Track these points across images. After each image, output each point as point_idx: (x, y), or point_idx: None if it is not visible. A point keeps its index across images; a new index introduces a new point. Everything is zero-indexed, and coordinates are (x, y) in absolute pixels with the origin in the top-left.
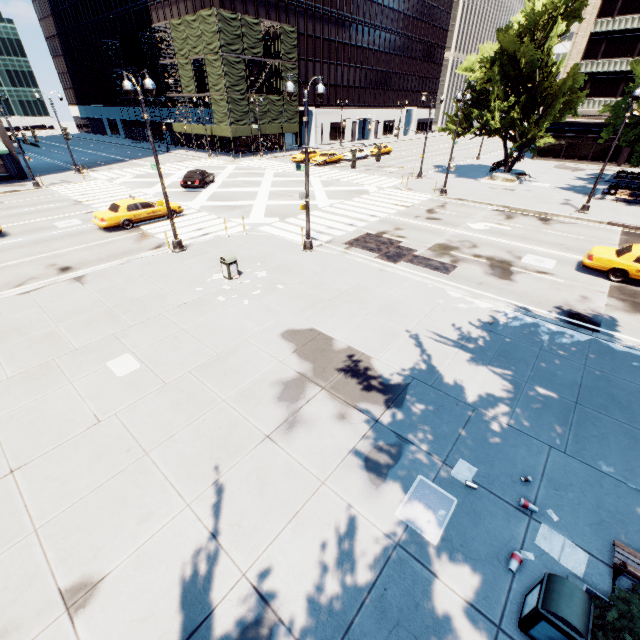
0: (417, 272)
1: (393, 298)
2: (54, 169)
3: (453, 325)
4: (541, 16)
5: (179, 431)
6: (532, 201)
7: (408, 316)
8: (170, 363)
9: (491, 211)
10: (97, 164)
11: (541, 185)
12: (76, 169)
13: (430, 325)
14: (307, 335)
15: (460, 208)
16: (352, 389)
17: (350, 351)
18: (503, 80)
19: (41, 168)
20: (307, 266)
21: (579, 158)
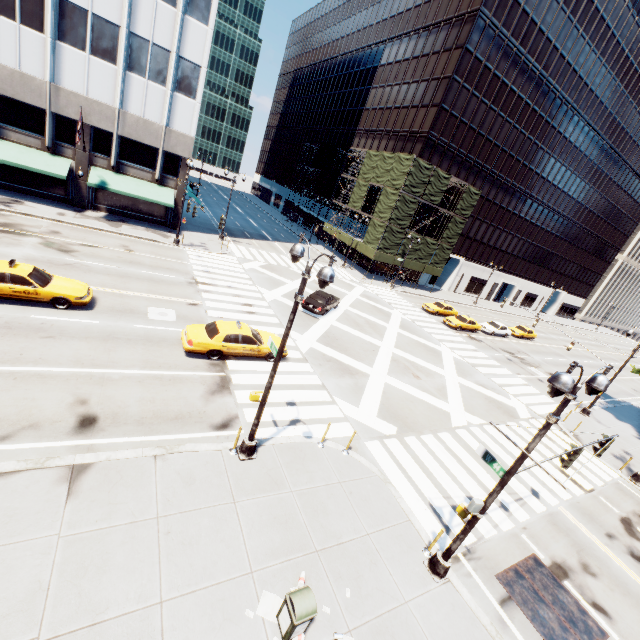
0: None
1: None
2: (205, 226)
3: None
4: None
5: None
6: None
7: None
8: None
9: None
10: (243, 234)
11: None
12: (221, 236)
13: None
14: None
15: None
16: None
17: None
18: None
19: (196, 221)
20: None
21: None
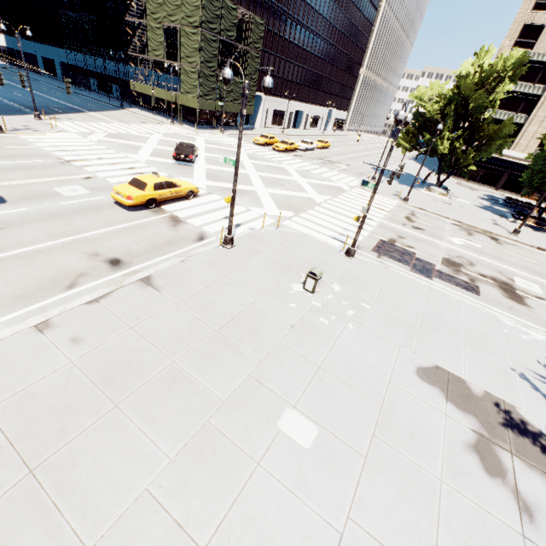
0: (456, 291)
1: (468, 325)
2: (5, 108)
3: (538, 362)
4: (493, 74)
5: (437, 539)
6: (473, 218)
7: (498, 349)
8: (345, 422)
9: (452, 225)
10: (52, 110)
11: (464, 202)
12: (36, 114)
13: (523, 361)
14: (439, 375)
15: (428, 218)
16: (535, 453)
17: (491, 397)
18: (454, 116)
19: None
20: (367, 279)
21: (470, 179)
